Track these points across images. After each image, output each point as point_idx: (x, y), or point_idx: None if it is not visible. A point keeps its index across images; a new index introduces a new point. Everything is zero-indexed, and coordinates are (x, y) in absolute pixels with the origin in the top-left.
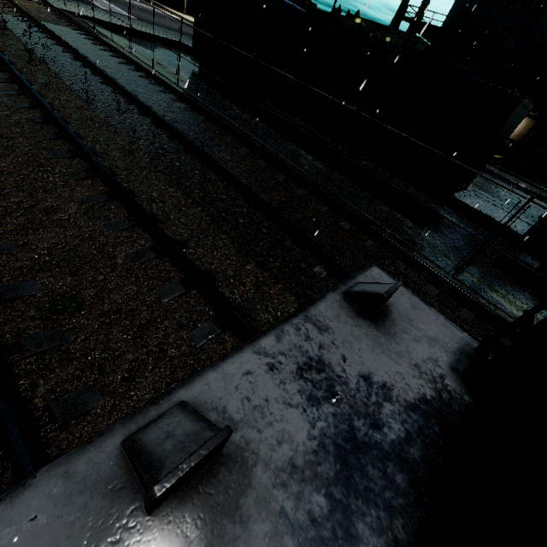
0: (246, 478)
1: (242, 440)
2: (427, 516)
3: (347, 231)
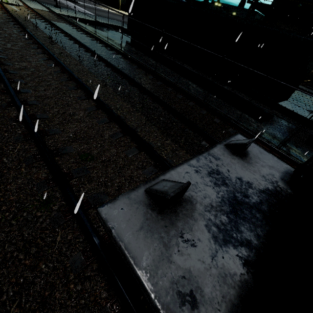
0: (193, 207)
1: (189, 195)
2: (271, 229)
3: (218, 124)
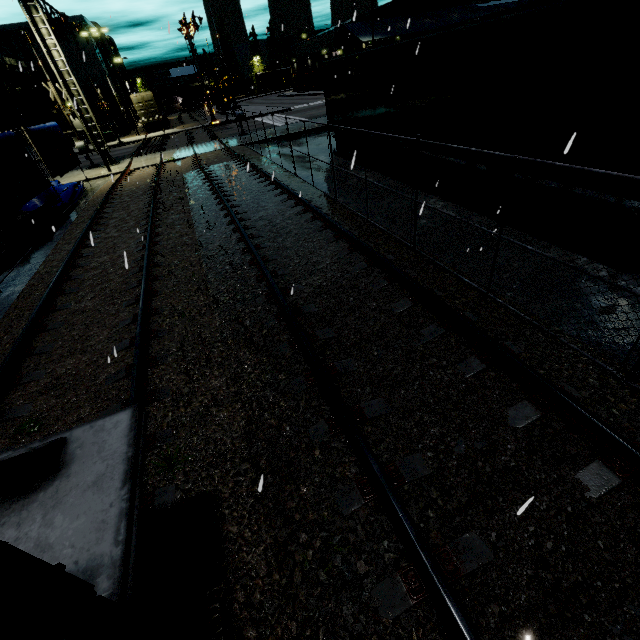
0: None
1: None
2: None
3: (401, 314)
